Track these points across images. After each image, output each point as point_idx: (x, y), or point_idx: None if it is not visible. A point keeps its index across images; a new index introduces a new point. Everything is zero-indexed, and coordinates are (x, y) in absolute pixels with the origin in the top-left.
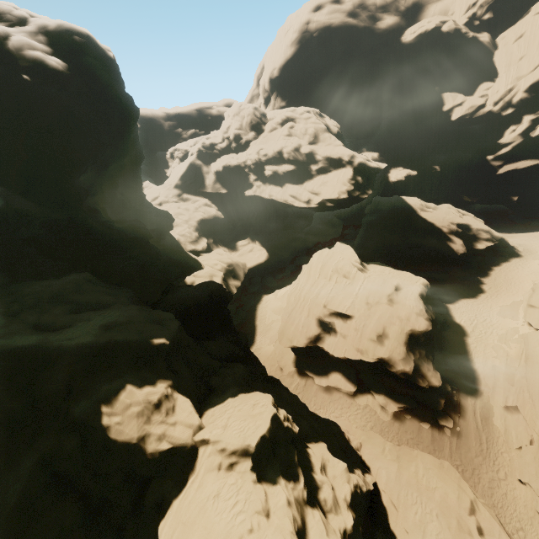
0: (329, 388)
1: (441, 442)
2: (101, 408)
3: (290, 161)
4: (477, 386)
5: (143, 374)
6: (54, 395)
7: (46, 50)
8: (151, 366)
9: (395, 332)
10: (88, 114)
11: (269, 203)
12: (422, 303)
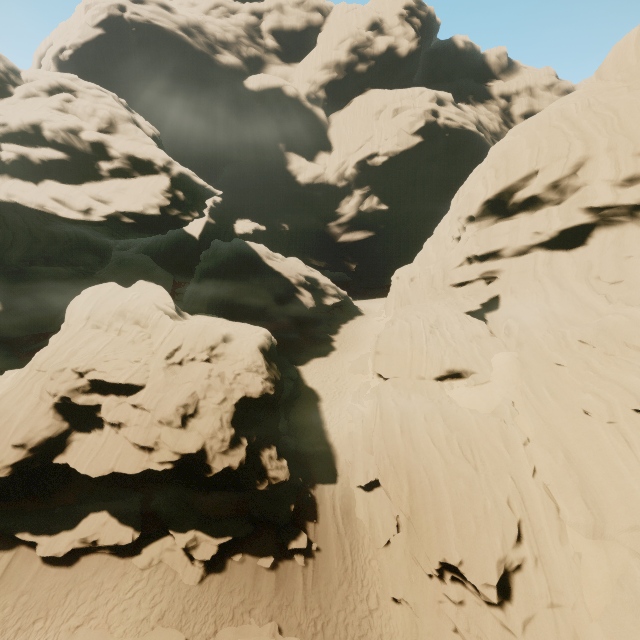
0: (75, 556)
1: (291, 584)
2: None
3: (59, 145)
4: (334, 467)
5: None
6: None
7: None
8: None
9: (217, 405)
10: None
11: (9, 211)
12: (262, 358)
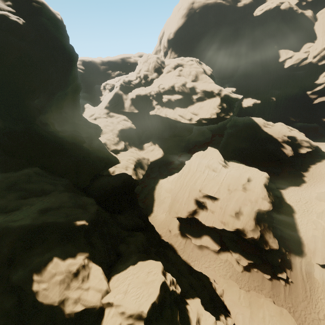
0: (201, 246)
1: (278, 289)
2: (33, 277)
3: (179, 92)
4: (302, 249)
5: (67, 248)
6: None
7: (12, 12)
8: (74, 242)
9: (247, 210)
10: (40, 57)
11: (165, 119)
12: (266, 191)
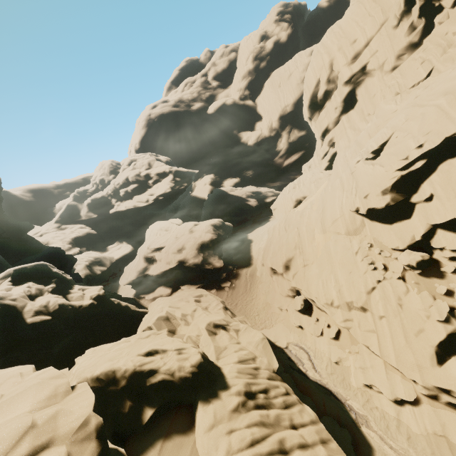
0: (155, 298)
1: (222, 296)
2: None
3: (135, 182)
4: (251, 262)
5: None
6: None
7: None
8: None
9: (190, 245)
10: None
11: (128, 213)
12: (211, 227)
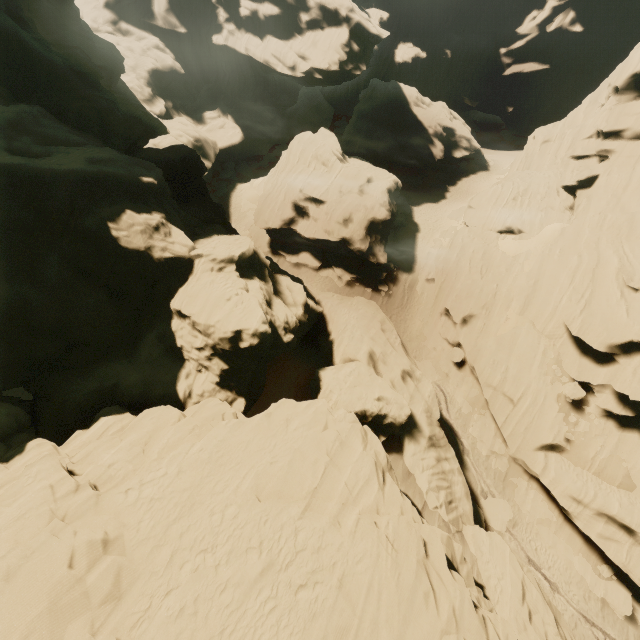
0: (299, 265)
1: (377, 300)
2: (108, 224)
3: None
4: (413, 267)
5: (138, 205)
6: (59, 211)
7: None
8: (143, 201)
9: (359, 218)
10: None
11: (245, 61)
12: (387, 196)
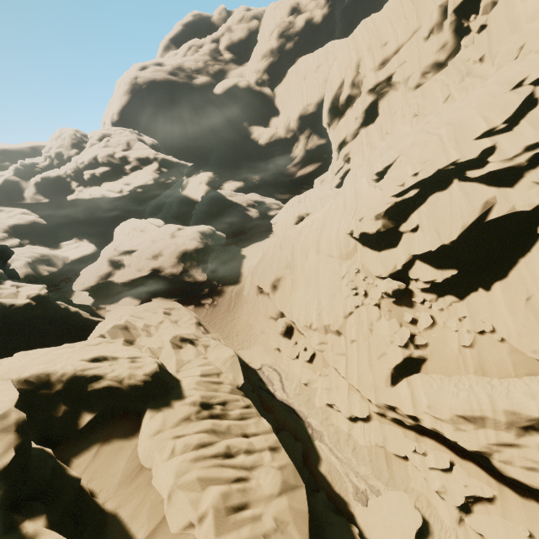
0: None
1: (200, 313)
2: None
3: (106, 164)
4: (239, 280)
5: None
6: None
7: None
8: None
9: (169, 251)
10: None
11: (93, 204)
12: (198, 234)
